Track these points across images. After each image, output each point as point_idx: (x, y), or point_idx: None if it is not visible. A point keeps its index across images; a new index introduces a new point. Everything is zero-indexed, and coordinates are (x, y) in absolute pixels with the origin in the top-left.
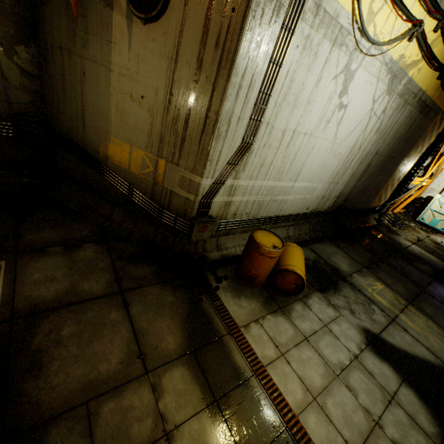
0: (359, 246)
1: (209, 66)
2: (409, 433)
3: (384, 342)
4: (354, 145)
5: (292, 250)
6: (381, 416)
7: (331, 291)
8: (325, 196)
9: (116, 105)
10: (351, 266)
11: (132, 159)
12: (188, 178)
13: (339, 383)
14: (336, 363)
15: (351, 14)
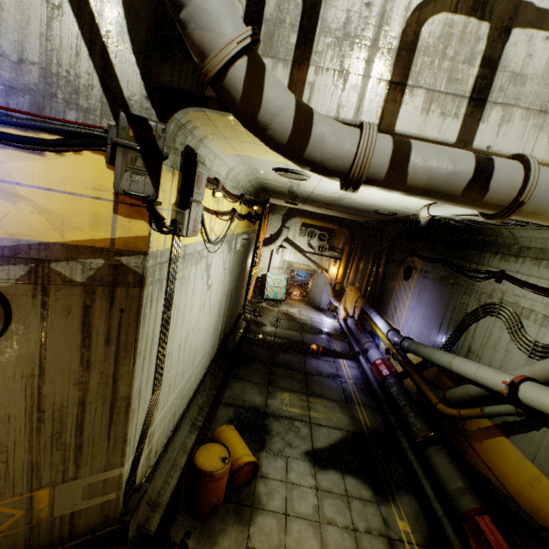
0: (252, 363)
1: (102, 362)
2: (366, 512)
3: (319, 451)
4: (221, 296)
5: (228, 437)
6: (352, 520)
7: (268, 438)
8: (213, 345)
9: None
10: (261, 394)
11: None
12: (100, 480)
13: (325, 527)
14: (313, 511)
15: (202, 240)
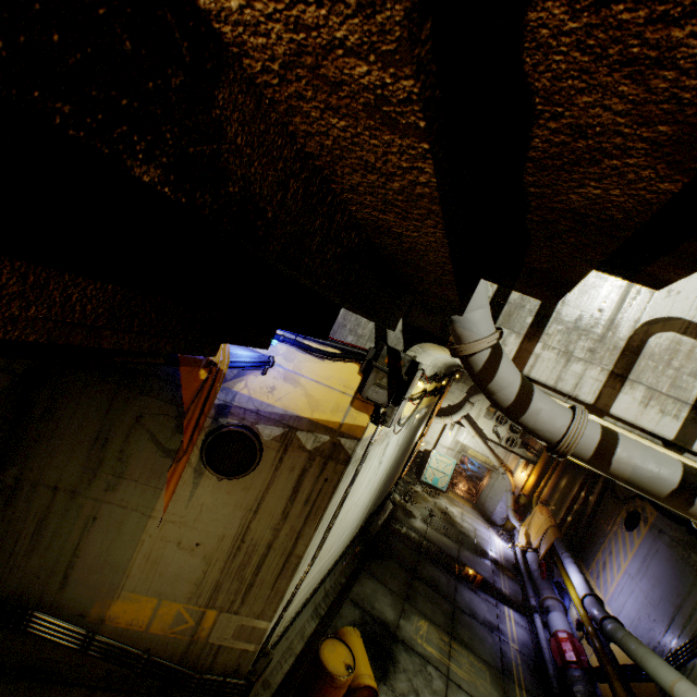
0: (390, 562)
1: (296, 517)
2: None
3: None
4: (384, 472)
5: (353, 643)
6: None
7: (392, 669)
8: (359, 523)
9: (148, 553)
10: (395, 607)
11: (158, 615)
12: (250, 625)
13: None
14: None
15: None
